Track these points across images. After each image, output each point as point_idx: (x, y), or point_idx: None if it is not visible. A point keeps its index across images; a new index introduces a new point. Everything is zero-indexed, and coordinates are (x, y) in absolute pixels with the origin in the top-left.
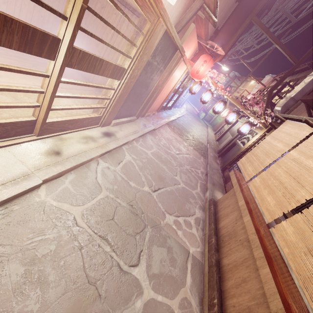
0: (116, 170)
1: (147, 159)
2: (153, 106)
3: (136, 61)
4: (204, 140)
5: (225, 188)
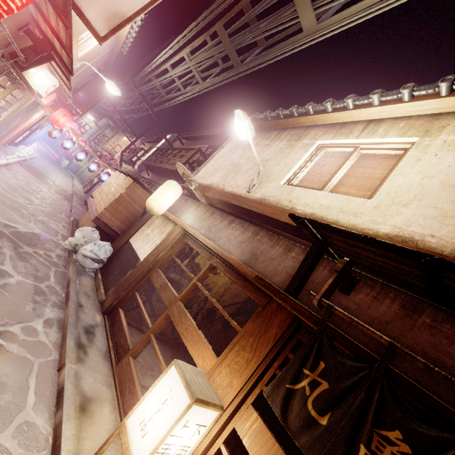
0: None
1: (13, 185)
2: (3, 140)
3: (11, 113)
4: (68, 189)
5: None
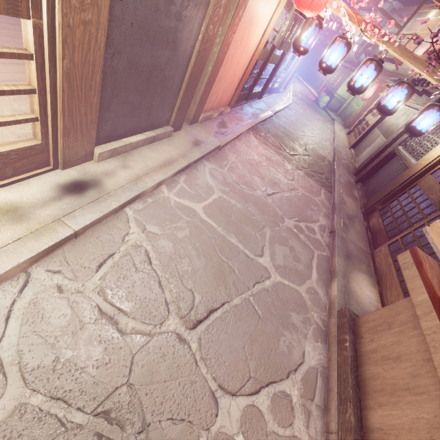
0: (84, 290)
1: (192, 227)
2: (215, 96)
3: None
4: (327, 151)
5: (373, 259)
